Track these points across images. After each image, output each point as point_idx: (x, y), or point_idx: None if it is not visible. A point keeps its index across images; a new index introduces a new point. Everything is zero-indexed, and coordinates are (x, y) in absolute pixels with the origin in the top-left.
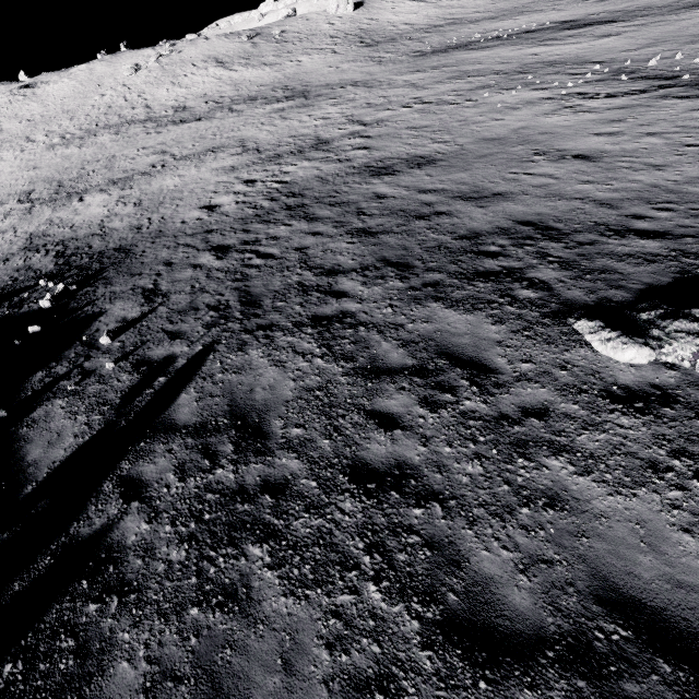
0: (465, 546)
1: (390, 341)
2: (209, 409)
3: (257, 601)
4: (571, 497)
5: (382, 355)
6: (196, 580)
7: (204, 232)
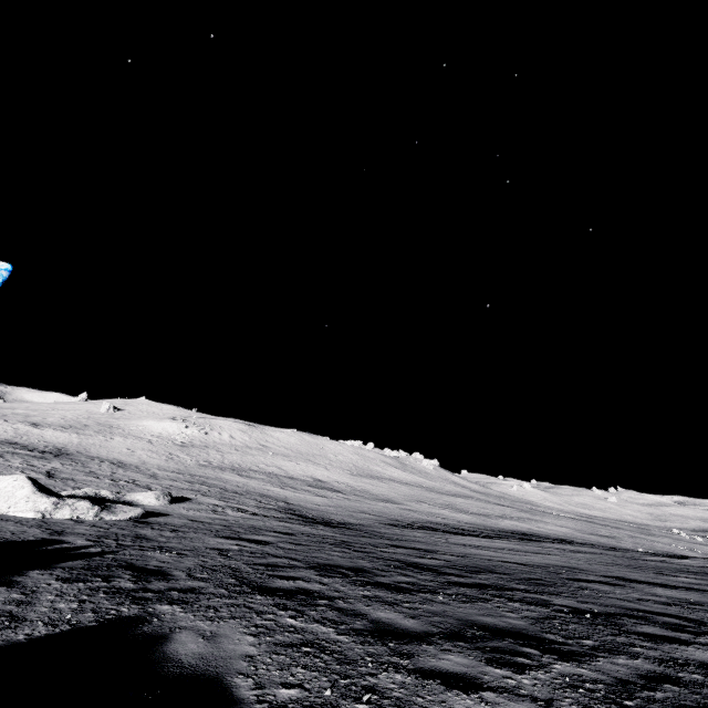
0: None
1: None
2: None
3: None
4: None
5: None
6: None
7: None
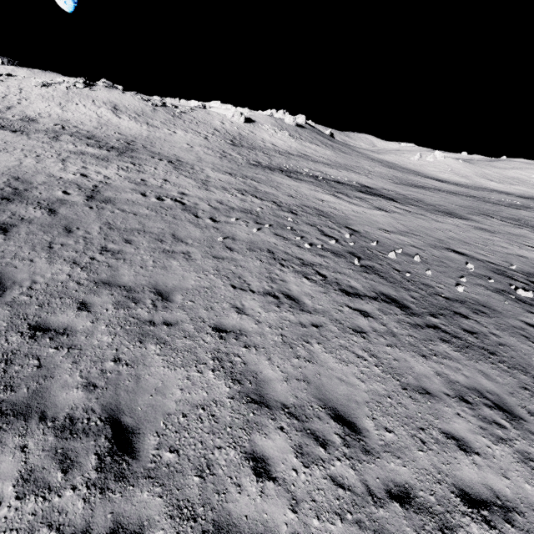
0: None
1: None
2: None
3: None
4: None
5: None
6: None
7: None
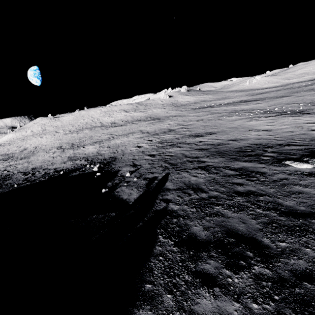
0: (280, 202)
1: (228, 169)
2: (178, 185)
3: (225, 214)
4: (304, 192)
5: (227, 172)
6: (203, 213)
7: (141, 152)
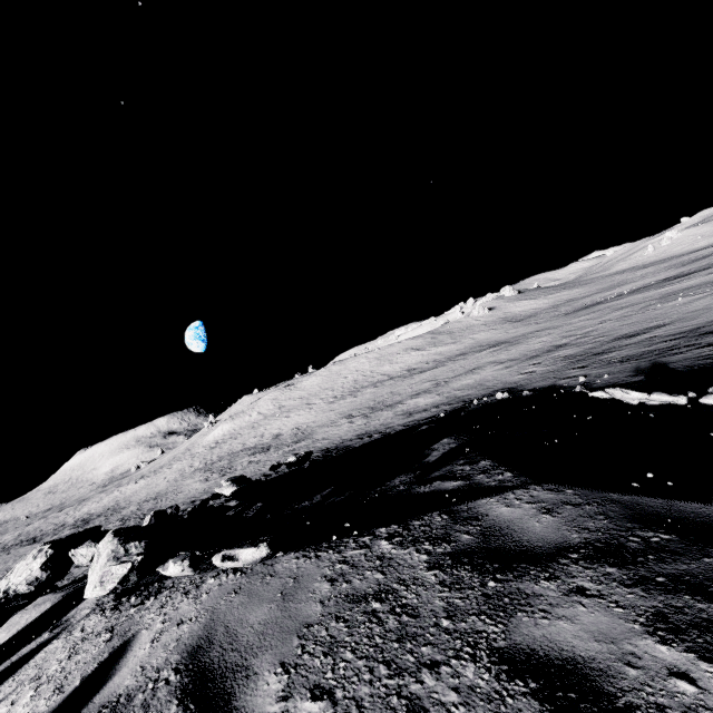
0: None
1: None
2: (691, 360)
3: None
4: None
5: None
6: None
7: (547, 372)
